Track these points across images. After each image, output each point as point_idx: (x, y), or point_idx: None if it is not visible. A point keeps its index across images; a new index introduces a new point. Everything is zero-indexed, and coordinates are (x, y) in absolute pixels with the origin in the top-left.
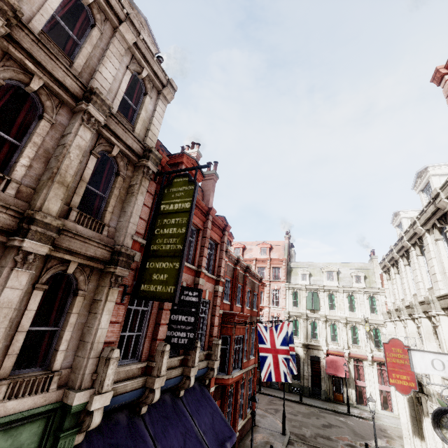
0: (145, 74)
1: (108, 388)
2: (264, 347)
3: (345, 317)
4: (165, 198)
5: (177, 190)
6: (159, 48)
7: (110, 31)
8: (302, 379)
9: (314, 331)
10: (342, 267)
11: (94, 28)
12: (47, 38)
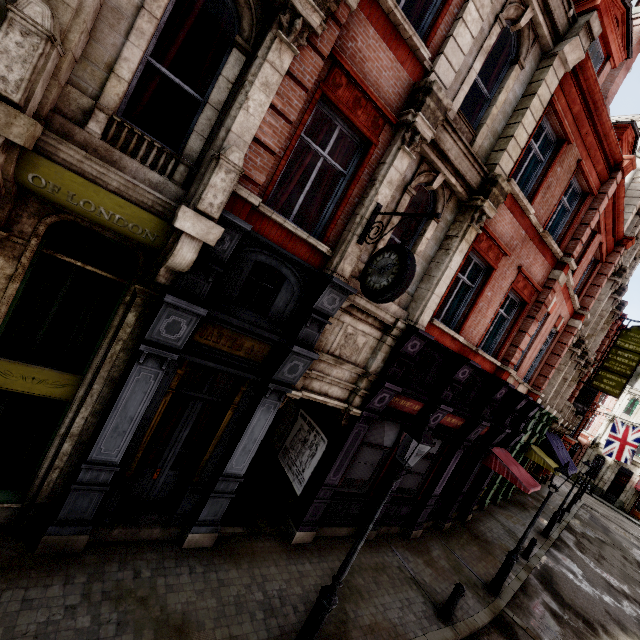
0: None
1: (565, 417)
2: (615, 436)
3: None
4: (622, 337)
5: (634, 336)
6: None
7: None
8: (598, 479)
9: (639, 448)
10: None
11: (636, 241)
12: None
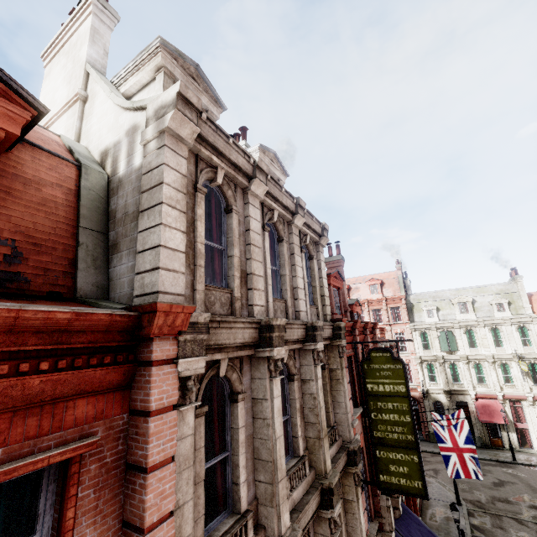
0: (308, 239)
1: None
2: (445, 447)
3: (492, 355)
4: (368, 376)
5: (380, 367)
6: (287, 173)
7: (286, 229)
8: None
9: (453, 372)
10: (477, 294)
11: (283, 244)
12: (274, 300)
